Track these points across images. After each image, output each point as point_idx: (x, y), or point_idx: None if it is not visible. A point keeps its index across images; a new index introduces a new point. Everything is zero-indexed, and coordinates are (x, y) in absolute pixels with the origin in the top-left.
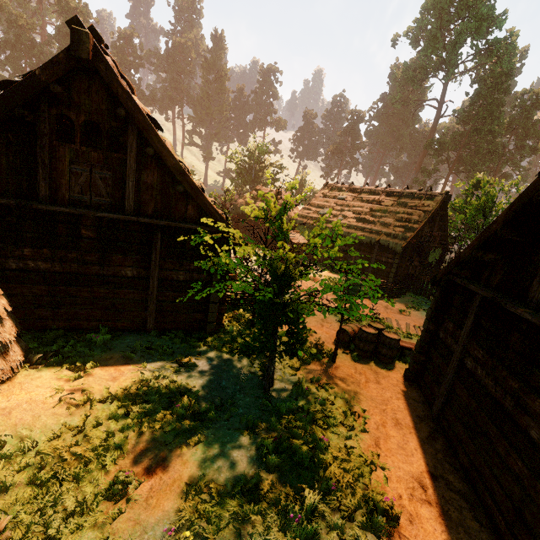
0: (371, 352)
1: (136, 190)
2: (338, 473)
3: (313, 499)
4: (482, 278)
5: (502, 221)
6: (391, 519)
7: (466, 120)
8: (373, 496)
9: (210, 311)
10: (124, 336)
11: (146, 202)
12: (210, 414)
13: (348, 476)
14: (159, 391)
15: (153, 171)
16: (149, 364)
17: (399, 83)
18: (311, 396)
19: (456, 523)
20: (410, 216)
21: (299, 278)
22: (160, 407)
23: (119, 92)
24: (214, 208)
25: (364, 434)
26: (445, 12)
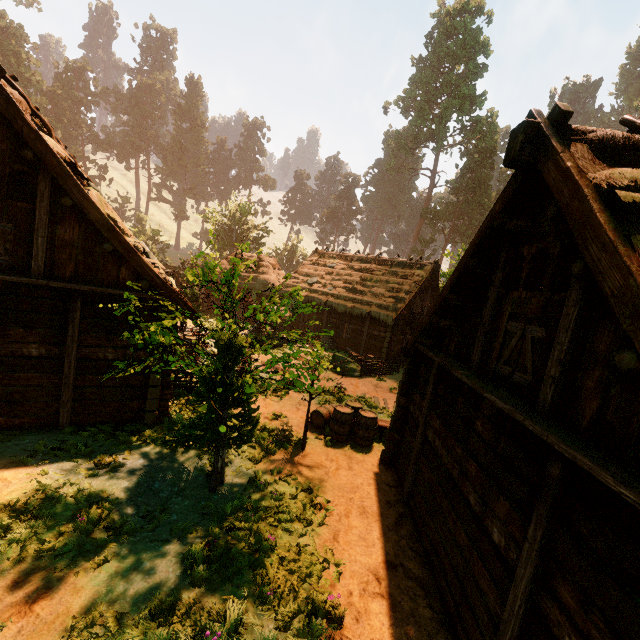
0: (347, 435)
1: (48, 247)
2: (282, 577)
3: (243, 610)
4: (443, 345)
5: (449, 287)
6: (333, 620)
7: (458, 191)
8: (314, 596)
9: (149, 397)
10: (23, 435)
11: (62, 262)
12: (128, 525)
13: (293, 578)
14: (60, 502)
15: (74, 226)
16: (53, 470)
17: (392, 150)
18: (268, 490)
19: (407, 614)
20: (401, 286)
21: (248, 351)
22: (57, 522)
23: (25, 131)
24: (154, 272)
25: (323, 527)
26: (431, 86)
